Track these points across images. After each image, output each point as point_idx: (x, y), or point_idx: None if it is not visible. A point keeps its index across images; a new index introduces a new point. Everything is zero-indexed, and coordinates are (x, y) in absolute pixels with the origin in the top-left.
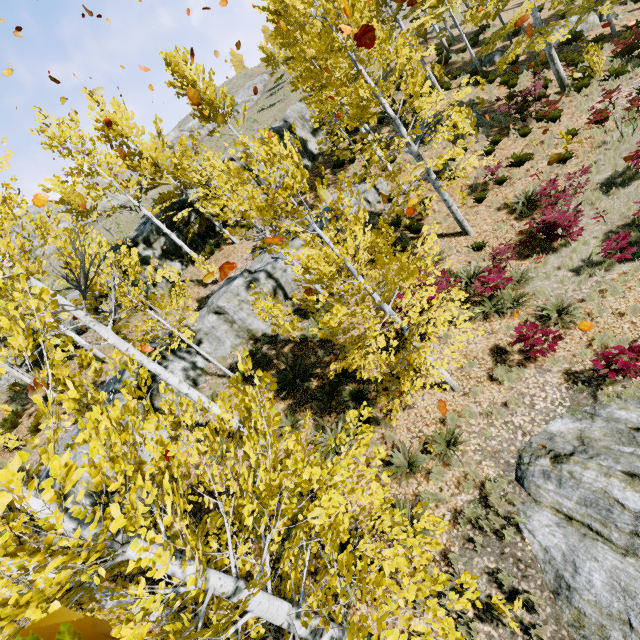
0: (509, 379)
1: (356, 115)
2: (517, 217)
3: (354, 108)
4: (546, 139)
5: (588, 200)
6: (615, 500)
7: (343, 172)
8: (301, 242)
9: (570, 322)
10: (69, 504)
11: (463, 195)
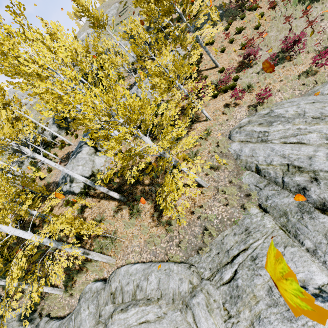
0: (229, 112)
1: (164, 14)
2: (238, 56)
3: (163, 11)
4: (251, 19)
5: (266, 44)
6: (254, 131)
7: (160, 33)
8: (147, 80)
9: (252, 90)
10: (74, 184)
11: (215, 50)
